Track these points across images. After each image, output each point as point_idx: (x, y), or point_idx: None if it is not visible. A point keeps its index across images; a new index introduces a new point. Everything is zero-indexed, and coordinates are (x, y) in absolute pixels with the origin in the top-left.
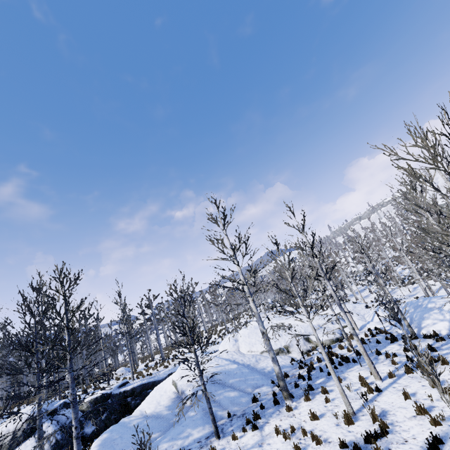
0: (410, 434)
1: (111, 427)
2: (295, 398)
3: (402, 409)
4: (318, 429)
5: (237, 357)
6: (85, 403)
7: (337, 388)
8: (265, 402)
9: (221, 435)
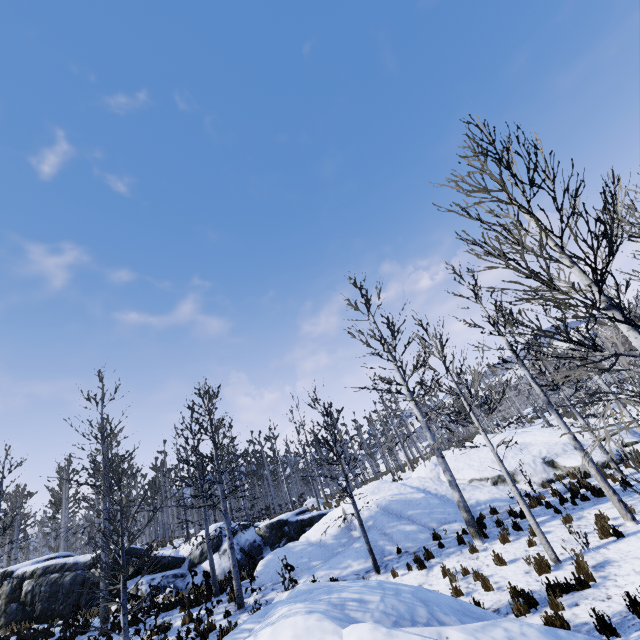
0: (622, 590)
1: (276, 550)
2: (490, 538)
3: (637, 560)
4: (498, 575)
5: (430, 485)
6: (262, 528)
7: (558, 530)
8: (449, 541)
9: (383, 571)
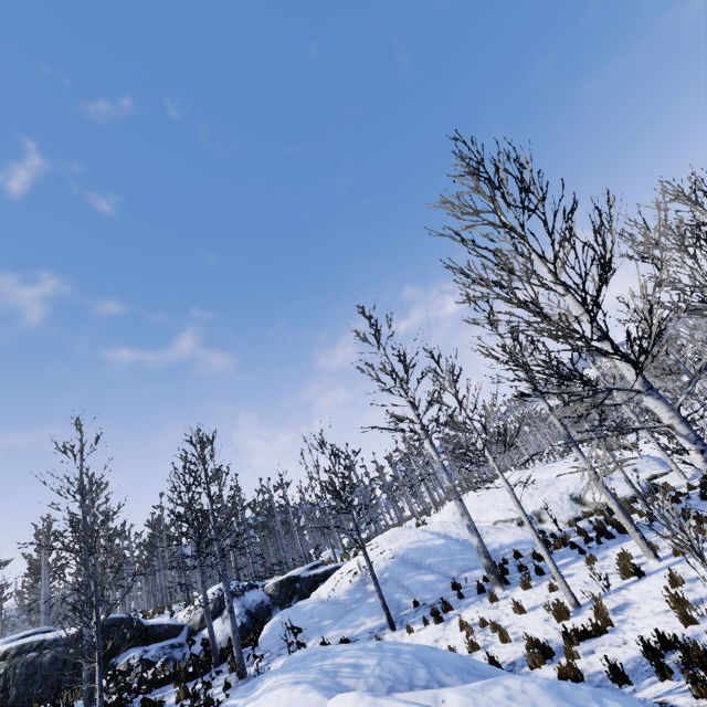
0: (639, 634)
1: (283, 610)
2: (512, 585)
3: (656, 601)
4: (516, 625)
5: (451, 530)
6: (270, 586)
7: (581, 572)
8: (469, 590)
9: (398, 627)
